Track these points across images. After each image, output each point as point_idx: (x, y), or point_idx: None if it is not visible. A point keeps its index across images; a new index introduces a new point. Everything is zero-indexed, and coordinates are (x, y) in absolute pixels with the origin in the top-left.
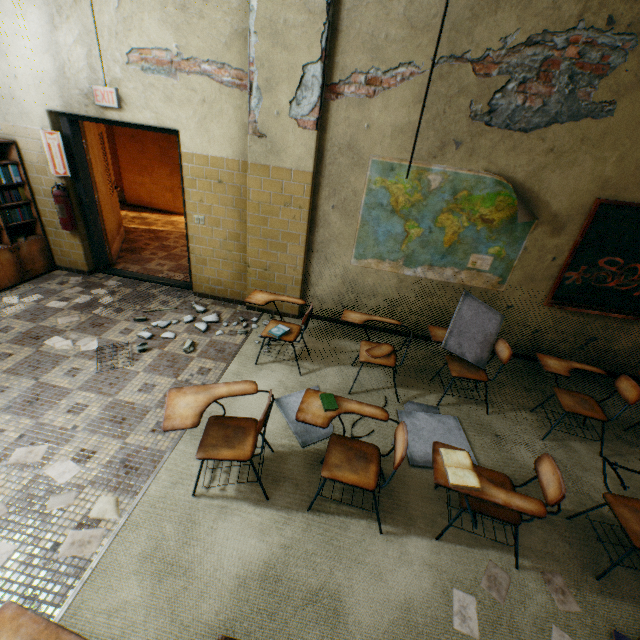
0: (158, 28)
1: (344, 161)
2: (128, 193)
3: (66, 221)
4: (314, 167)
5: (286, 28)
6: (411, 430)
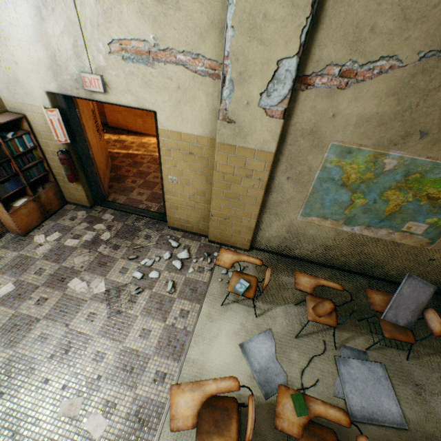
0: (136, 19)
1: (304, 143)
2: (109, 118)
3: (70, 176)
4: (276, 148)
5: (265, 22)
6: (348, 380)
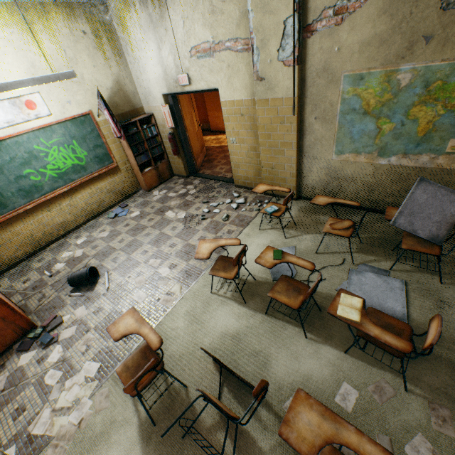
0: (202, 30)
1: (321, 82)
2: (211, 124)
3: (174, 151)
4: (298, 92)
5: None
6: (355, 283)
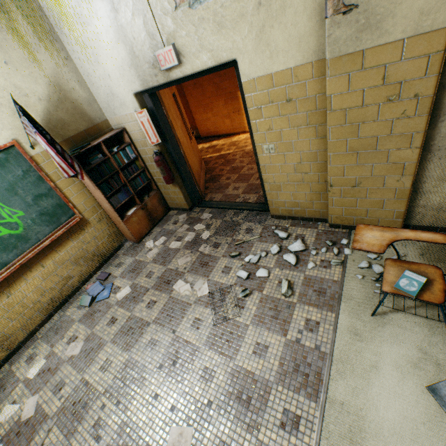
0: None
1: None
2: (200, 129)
3: (166, 178)
4: None
5: None
6: None
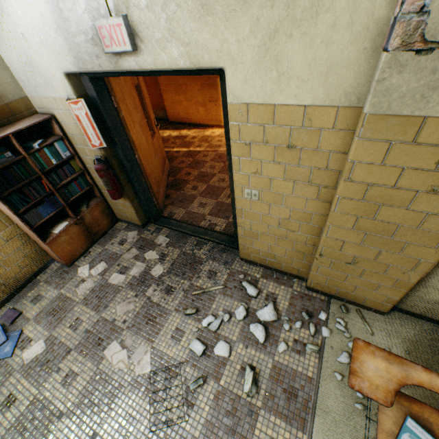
0: None
1: None
2: (169, 112)
3: (112, 192)
4: None
5: None
6: None
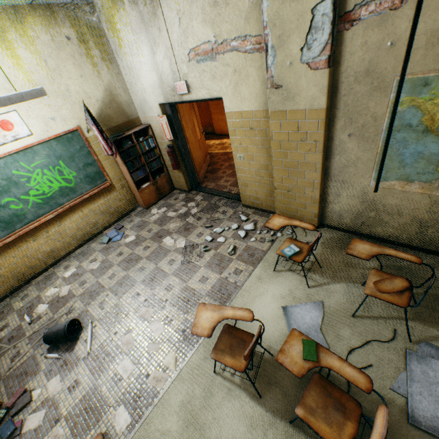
0: (202, 28)
1: (361, 89)
2: (215, 127)
3: (174, 165)
4: (327, 103)
5: None
6: (419, 380)
